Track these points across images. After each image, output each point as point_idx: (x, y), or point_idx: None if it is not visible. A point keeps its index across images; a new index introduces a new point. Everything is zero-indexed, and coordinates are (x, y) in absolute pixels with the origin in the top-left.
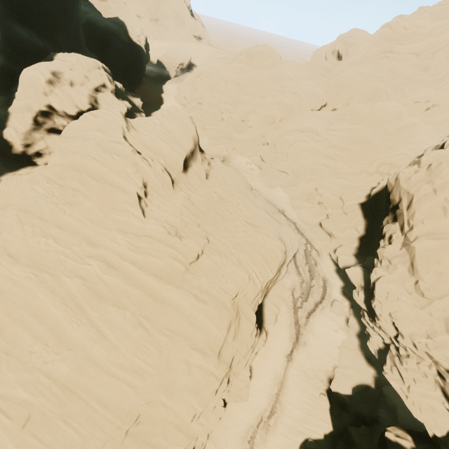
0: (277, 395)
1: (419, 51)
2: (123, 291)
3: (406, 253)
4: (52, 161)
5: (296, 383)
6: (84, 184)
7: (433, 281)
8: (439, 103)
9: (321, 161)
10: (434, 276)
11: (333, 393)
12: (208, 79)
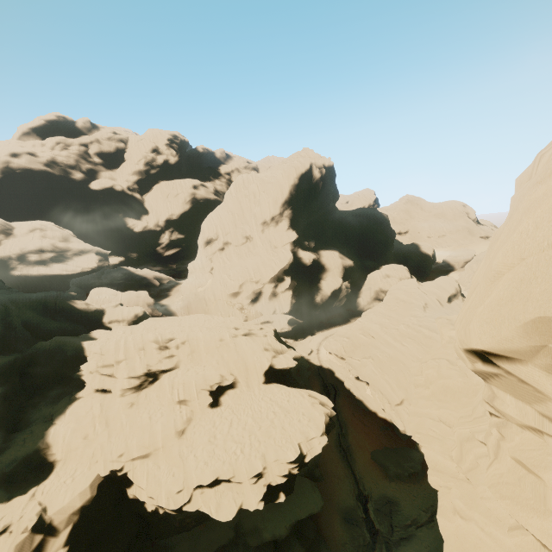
0: None
1: None
2: (413, 334)
3: None
4: (385, 298)
5: None
6: (398, 303)
7: None
8: None
9: None
10: None
11: None
12: None
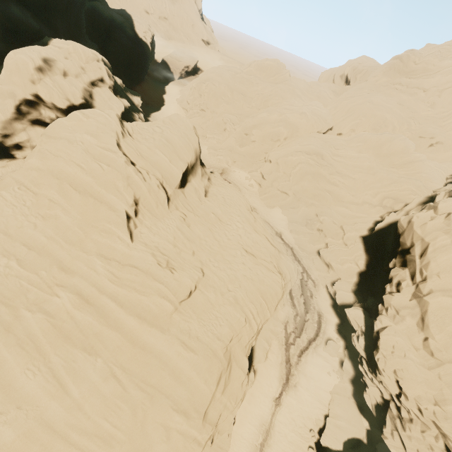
0: (261, 446)
1: (427, 87)
2: (96, 332)
3: (417, 306)
4: (28, 162)
5: (283, 432)
6: (64, 194)
7: (445, 342)
8: (443, 141)
9: (324, 186)
10: (448, 337)
11: (323, 447)
12: (214, 87)
